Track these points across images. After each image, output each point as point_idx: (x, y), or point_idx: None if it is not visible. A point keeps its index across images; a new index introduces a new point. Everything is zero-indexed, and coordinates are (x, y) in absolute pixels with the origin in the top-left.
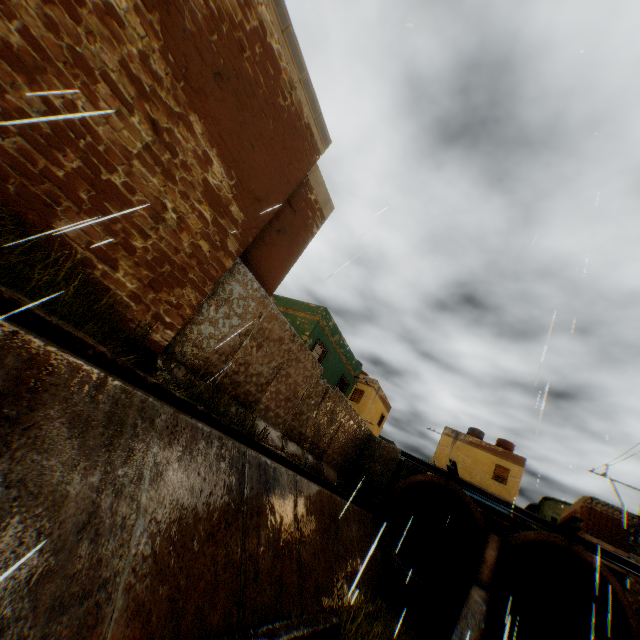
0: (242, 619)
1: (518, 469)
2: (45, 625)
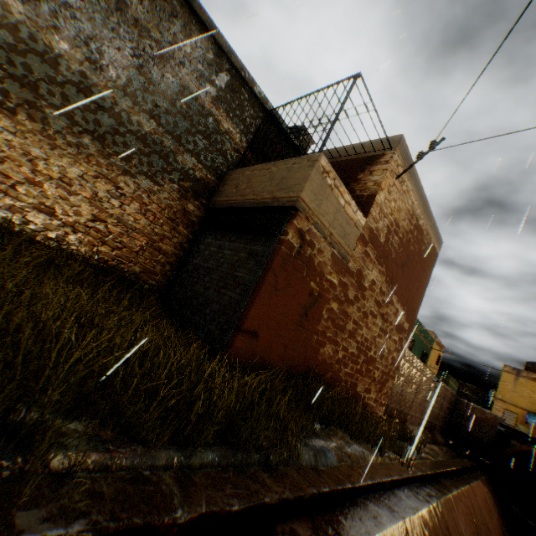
0: None
1: None
2: None
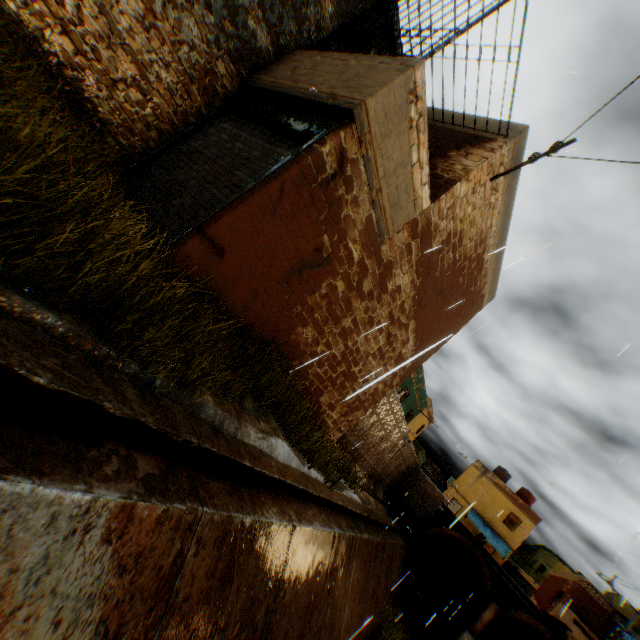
0: (359, 639)
1: (530, 524)
2: None
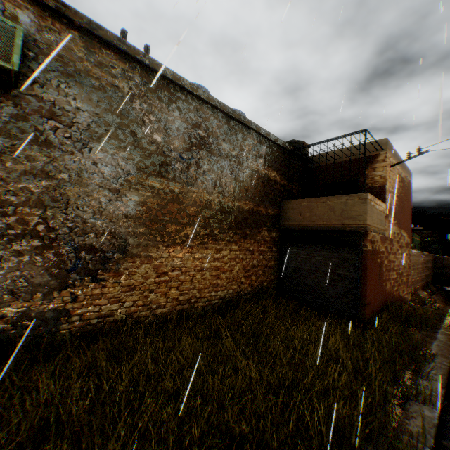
0: None
1: None
2: None
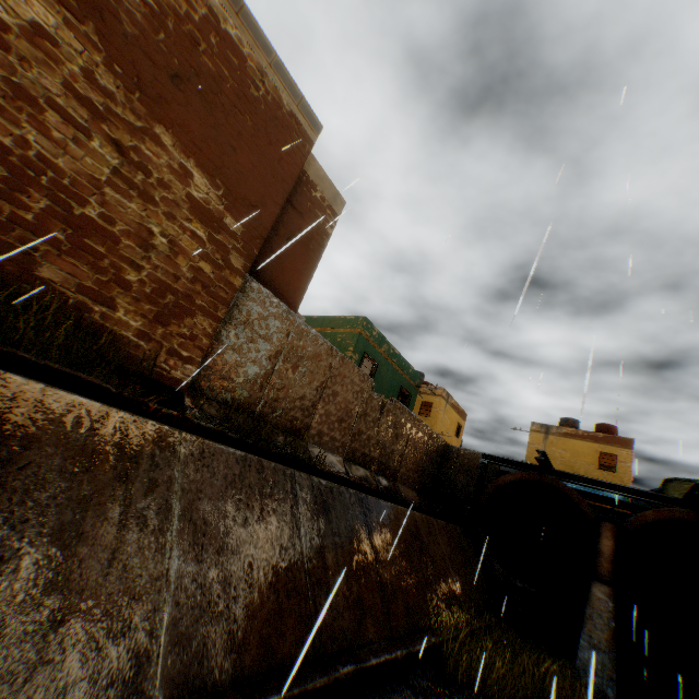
0: (320, 647)
1: (626, 452)
2: (79, 667)
